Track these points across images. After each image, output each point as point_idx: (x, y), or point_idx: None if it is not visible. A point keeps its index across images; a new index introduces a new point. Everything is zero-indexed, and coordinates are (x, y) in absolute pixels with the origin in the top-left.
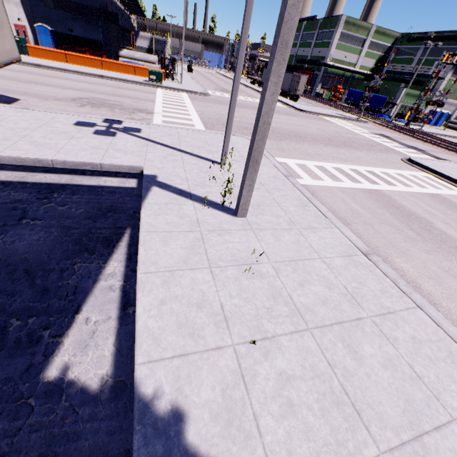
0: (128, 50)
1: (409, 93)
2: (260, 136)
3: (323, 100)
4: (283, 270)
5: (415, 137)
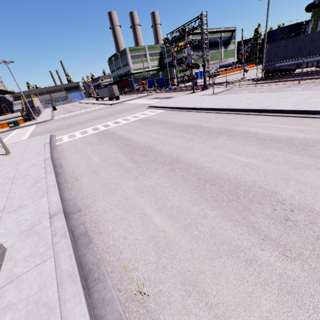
0: (3, 115)
1: (178, 70)
2: None
3: (138, 91)
4: None
5: (173, 91)
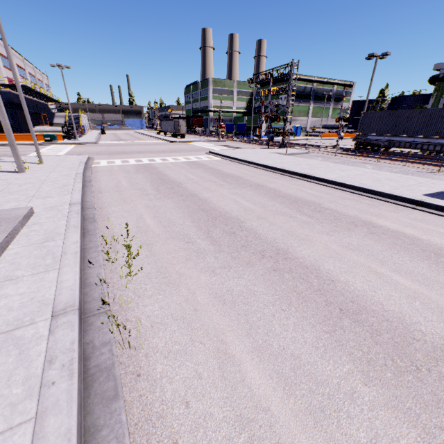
0: (40, 126)
1: None
2: (8, 134)
3: (211, 134)
4: (20, 179)
5: (249, 142)
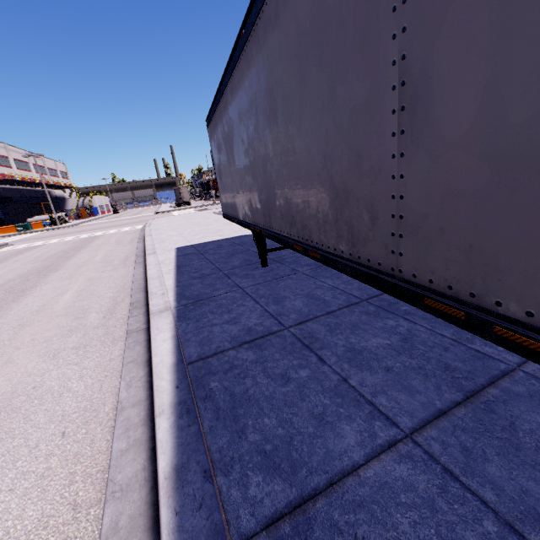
0: (39, 216)
1: None
2: None
3: None
4: None
5: None
